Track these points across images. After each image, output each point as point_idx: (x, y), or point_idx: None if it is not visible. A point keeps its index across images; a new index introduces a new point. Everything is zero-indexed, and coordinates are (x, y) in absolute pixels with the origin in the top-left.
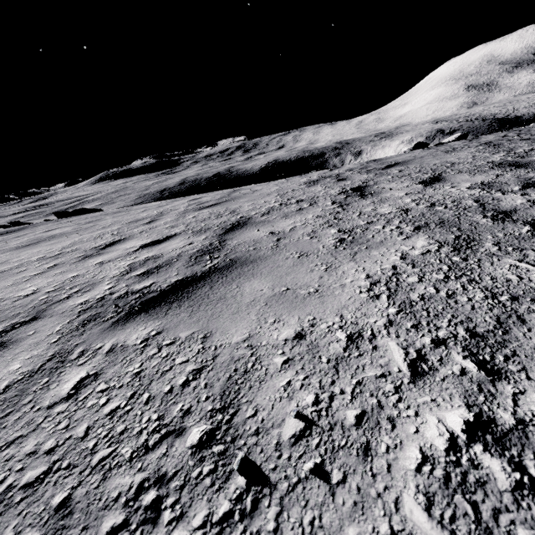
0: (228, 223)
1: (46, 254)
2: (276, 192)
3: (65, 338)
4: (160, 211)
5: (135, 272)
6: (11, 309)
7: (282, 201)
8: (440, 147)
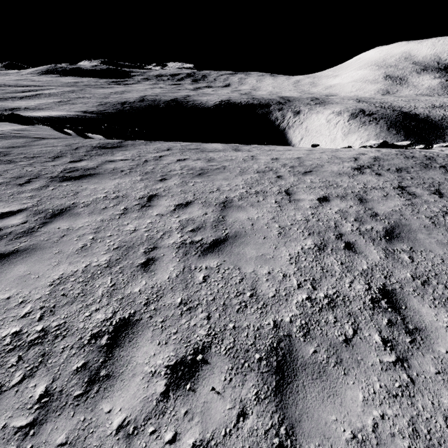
0: (351, 195)
1: (245, 190)
2: (343, 173)
3: (376, 244)
4: (264, 165)
5: (349, 218)
6: (315, 227)
7: (362, 185)
8: (415, 159)
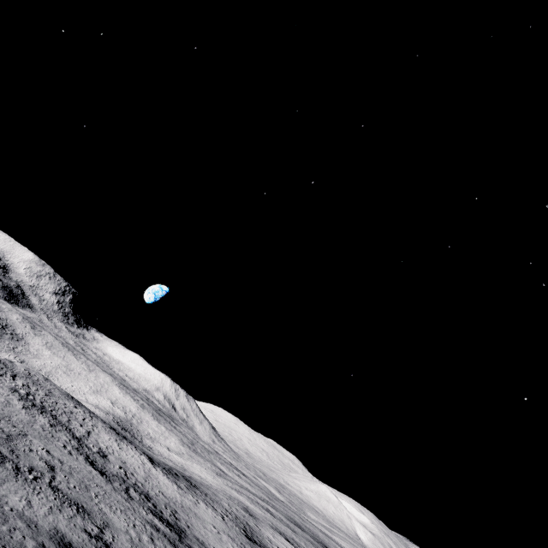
0: None
1: None
2: None
3: None
4: None
5: None
6: None
7: None
8: None
